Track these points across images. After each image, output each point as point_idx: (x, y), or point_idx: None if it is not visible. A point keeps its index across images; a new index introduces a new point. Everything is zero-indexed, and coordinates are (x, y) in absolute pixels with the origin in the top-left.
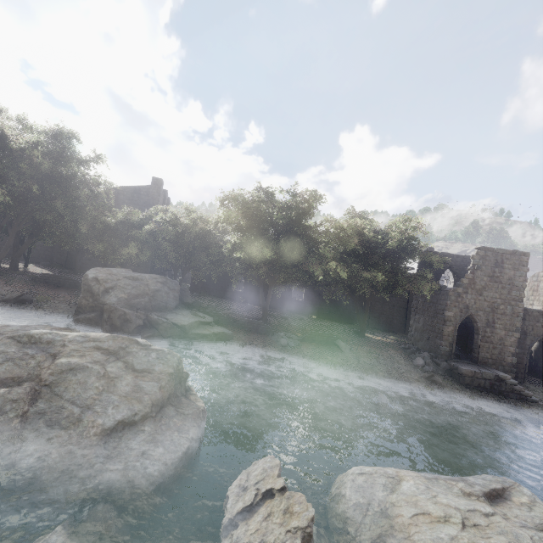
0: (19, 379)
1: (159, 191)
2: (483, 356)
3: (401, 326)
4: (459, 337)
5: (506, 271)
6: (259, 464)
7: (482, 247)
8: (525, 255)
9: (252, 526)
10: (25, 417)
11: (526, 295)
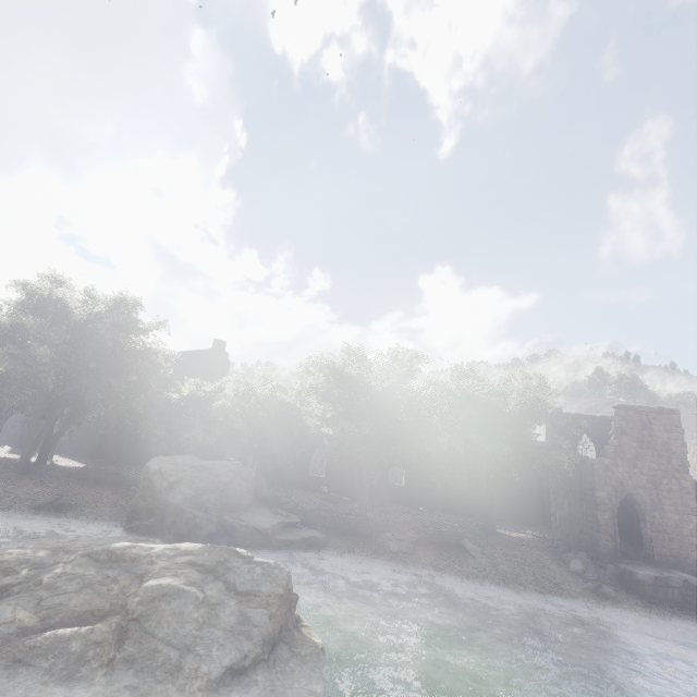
0: (100, 613)
1: (220, 355)
2: (659, 553)
3: (539, 515)
4: (620, 526)
5: (658, 434)
6: None
7: (620, 405)
8: (674, 413)
9: None
10: (112, 667)
11: (690, 463)
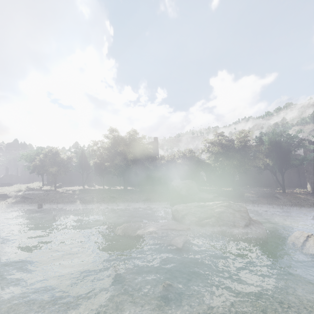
0: (209, 217)
1: (157, 142)
2: None
3: (298, 182)
4: None
5: None
6: (294, 233)
7: None
8: None
9: (311, 242)
10: (220, 226)
11: None
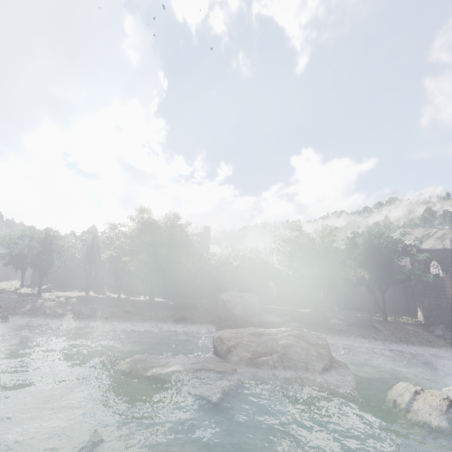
0: (269, 353)
1: (209, 234)
2: None
3: (406, 307)
4: None
5: None
6: (397, 385)
7: None
8: None
9: (420, 402)
10: (285, 369)
11: None
